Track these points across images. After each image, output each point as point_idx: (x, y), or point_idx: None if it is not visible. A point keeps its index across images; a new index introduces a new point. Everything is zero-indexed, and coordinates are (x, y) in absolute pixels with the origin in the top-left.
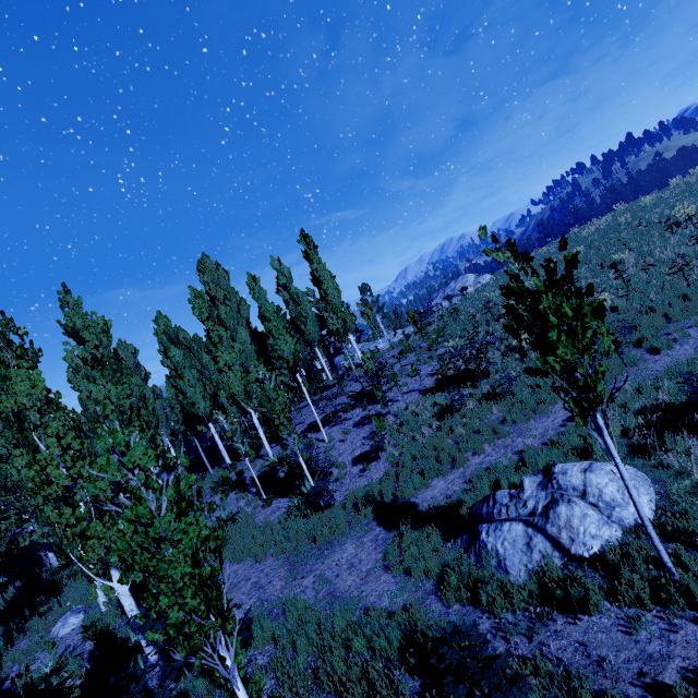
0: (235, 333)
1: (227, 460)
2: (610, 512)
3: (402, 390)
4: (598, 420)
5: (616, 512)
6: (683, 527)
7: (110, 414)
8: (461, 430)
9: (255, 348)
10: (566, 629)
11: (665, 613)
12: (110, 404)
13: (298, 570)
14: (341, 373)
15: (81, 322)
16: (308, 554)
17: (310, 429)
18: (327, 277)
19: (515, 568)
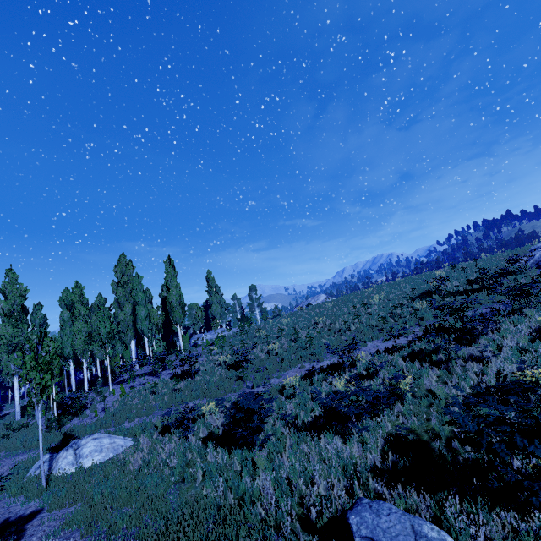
0: (123, 306)
1: (73, 389)
2: (79, 459)
3: (170, 371)
4: (38, 411)
5: (80, 460)
6: (79, 471)
7: (2, 345)
8: (140, 405)
9: (133, 318)
10: (3, 501)
11: (27, 501)
12: (5, 338)
13: (0, 460)
14: (189, 347)
15: (10, 288)
16: (14, 453)
17: (119, 381)
18: (174, 287)
19: (28, 475)
